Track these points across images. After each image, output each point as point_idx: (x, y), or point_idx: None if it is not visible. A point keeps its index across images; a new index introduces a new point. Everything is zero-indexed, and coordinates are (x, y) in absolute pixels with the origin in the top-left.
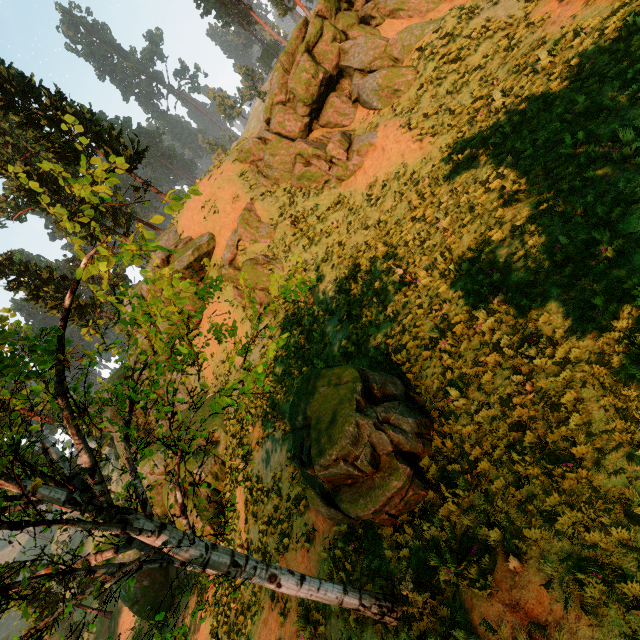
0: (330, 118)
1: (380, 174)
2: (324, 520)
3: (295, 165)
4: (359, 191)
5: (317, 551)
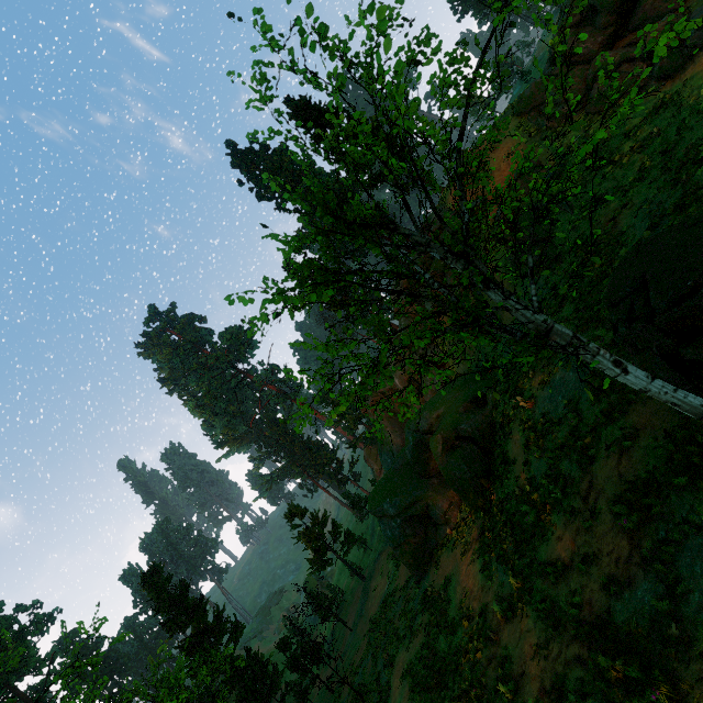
0: (647, 13)
1: None
2: (653, 415)
3: (593, 86)
4: (699, 75)
5: (642, 446)
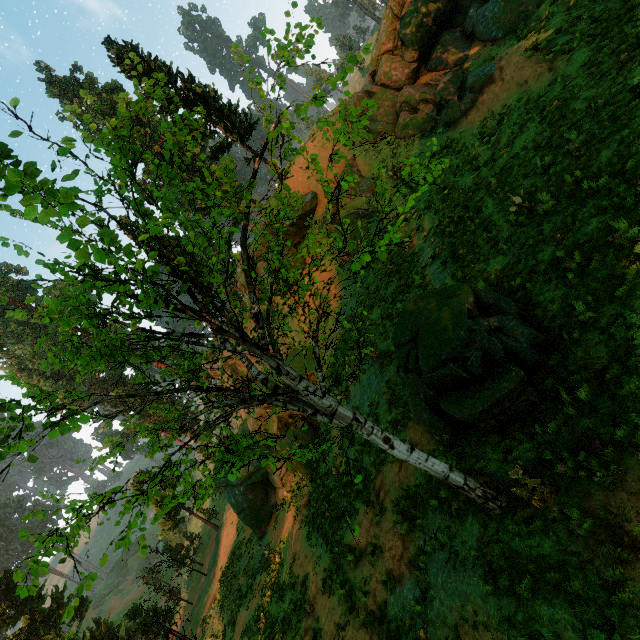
0: (440, 60)
1: (496, 108)
2: (423, 435)
3: (400, 114)
4: (470, 131)
5: None
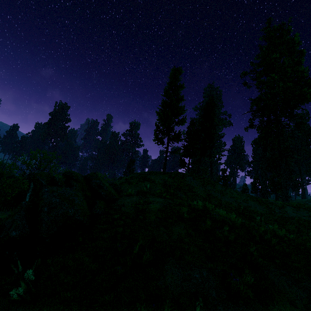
0: None
1: None
2: None
3: None
4: None
5: None
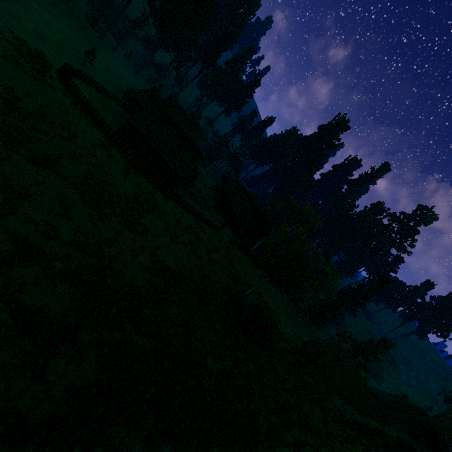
0: None
1: None
2: None
3: None
4: None
5: None
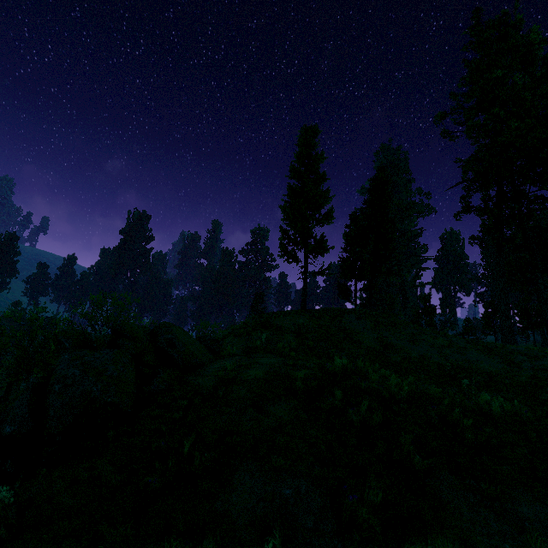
0: None
1: None
2: None
3: None
4: None
5: None
